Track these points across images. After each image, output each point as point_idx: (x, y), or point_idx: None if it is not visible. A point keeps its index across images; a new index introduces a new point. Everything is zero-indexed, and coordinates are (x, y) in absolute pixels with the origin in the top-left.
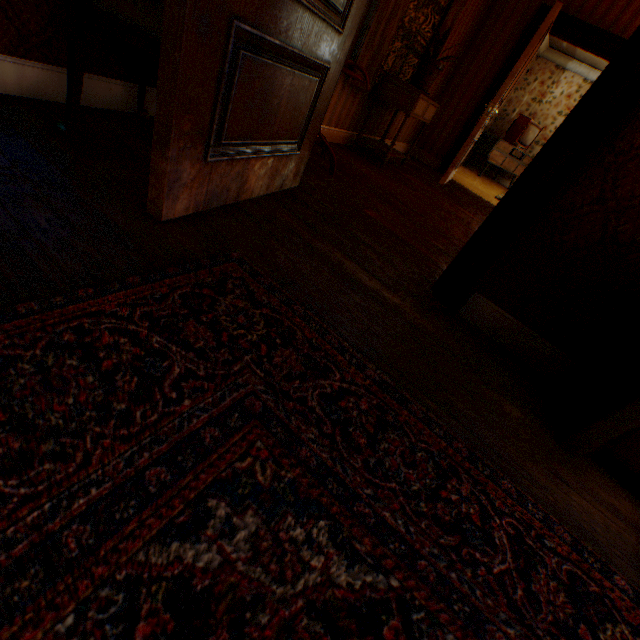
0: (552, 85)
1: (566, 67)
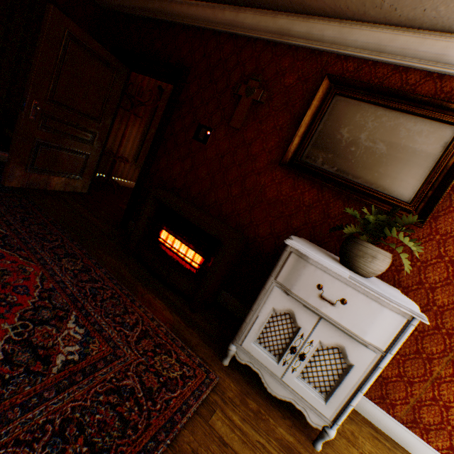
0: None
1: None
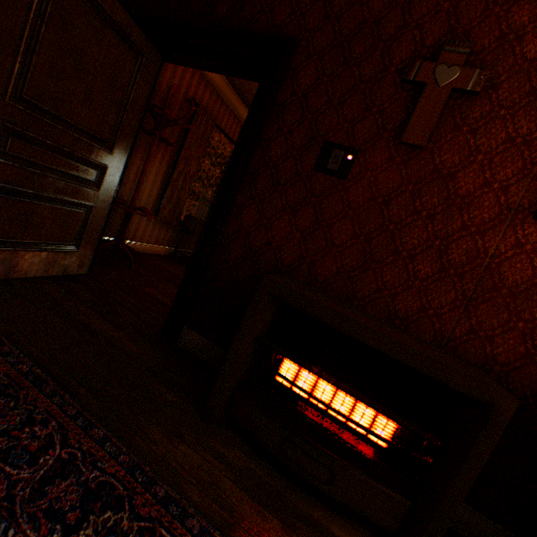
0: None
1: None
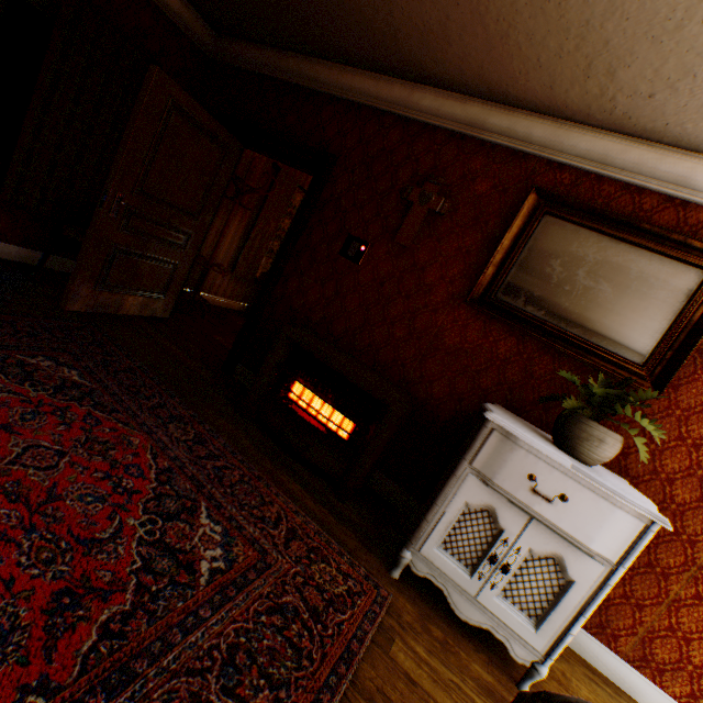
0: None
1: None
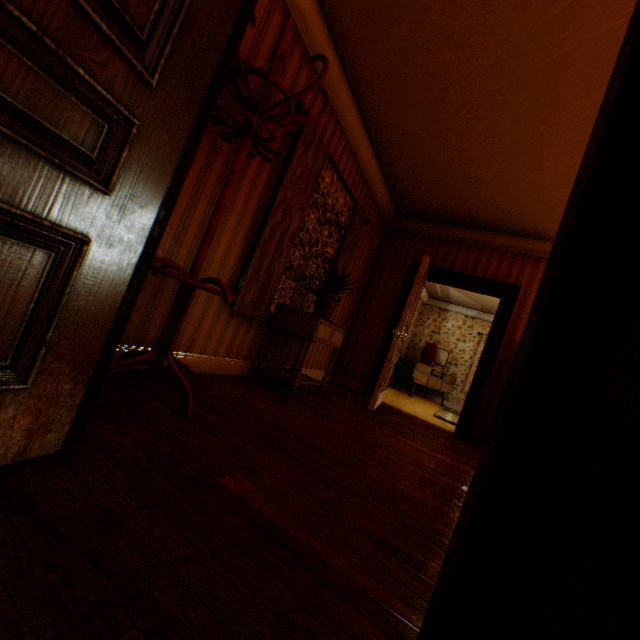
0: (443, 320)
1: (448, 308)
